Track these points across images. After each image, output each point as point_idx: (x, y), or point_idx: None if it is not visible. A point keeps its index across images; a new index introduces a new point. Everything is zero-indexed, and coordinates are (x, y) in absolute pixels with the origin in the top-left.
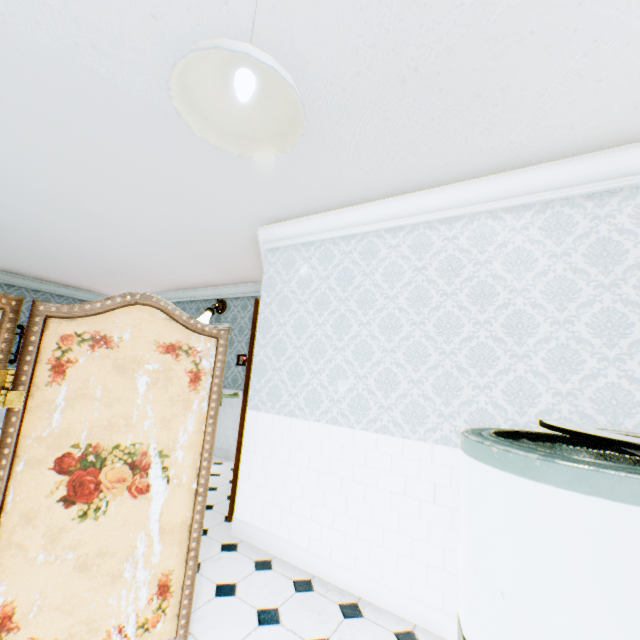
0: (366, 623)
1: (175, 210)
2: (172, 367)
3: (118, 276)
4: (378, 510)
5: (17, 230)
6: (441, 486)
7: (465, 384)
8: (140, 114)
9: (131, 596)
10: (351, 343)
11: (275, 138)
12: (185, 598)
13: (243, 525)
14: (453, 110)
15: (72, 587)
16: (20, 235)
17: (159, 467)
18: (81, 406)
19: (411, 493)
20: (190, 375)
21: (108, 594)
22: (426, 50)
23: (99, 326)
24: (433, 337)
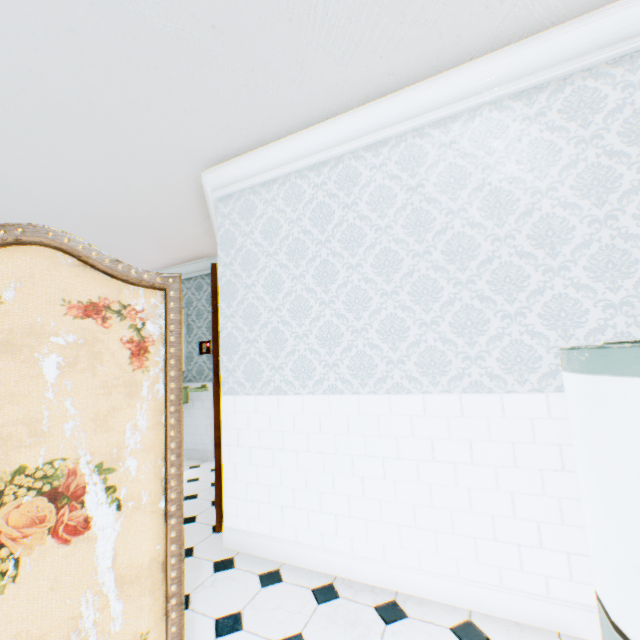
0: (414, 625)
1: (85, 154)
2: (98, 337)
3: None
4: (403, 485)
5: None
6: (478, 442)
7: (491, 316)
8: None
9: None
10: (341, 293)
11: None
12: None
13: (237, 534)
14: None
15: None
16: None
17: (100, 489)
18: None
19: (442, 457)
20: (130, 347)
21: None
22: None
23: None
24: (443, 267)
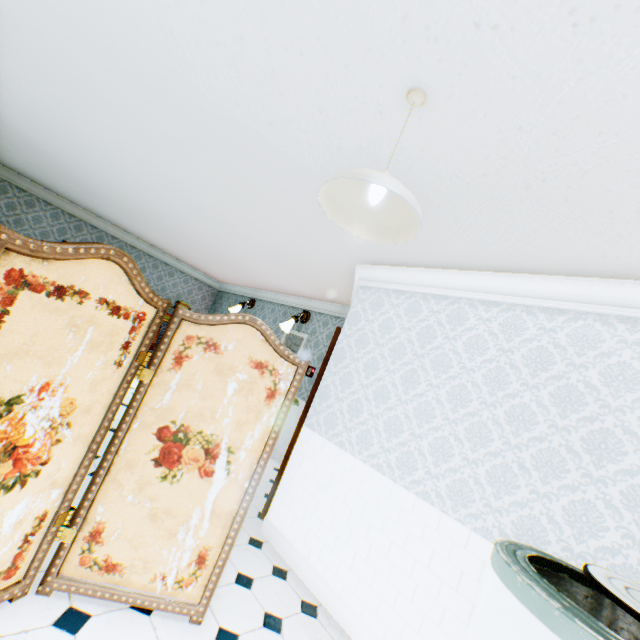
0: None
1: (291, 235)
2: (256, 381)
3: (229, 269)
4: (397, 571)
5: (170, 221)
6: (468, 576)
7: (522, 484)
8: (288, 168)
9: (178, 554)
10: (415, 399)
11: (391, 230)
12: (214, 575)
13: (272, 527)
14: (577, 217)
15: (142, 529)
16: (171, 224)
17: (225, 459)
18: (185, 393)
19: (435, 569)
20: (268, 391)
21: (163, 545)
22: (558, 168)
23: (214, 334)
24: (501, 423)
